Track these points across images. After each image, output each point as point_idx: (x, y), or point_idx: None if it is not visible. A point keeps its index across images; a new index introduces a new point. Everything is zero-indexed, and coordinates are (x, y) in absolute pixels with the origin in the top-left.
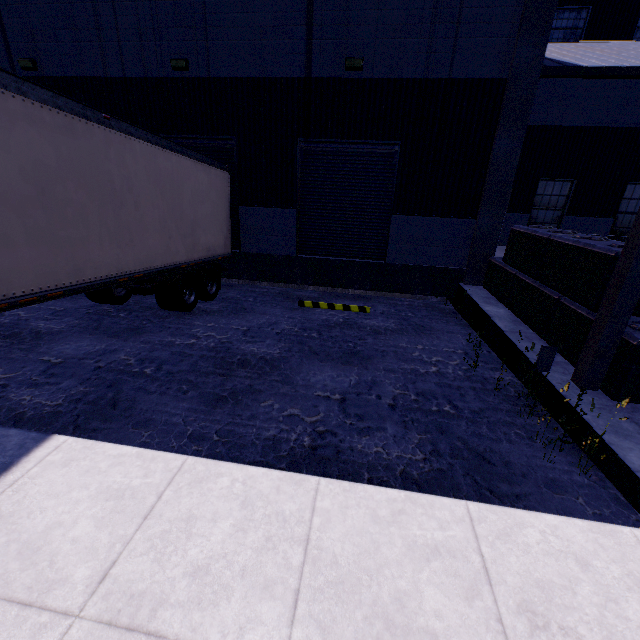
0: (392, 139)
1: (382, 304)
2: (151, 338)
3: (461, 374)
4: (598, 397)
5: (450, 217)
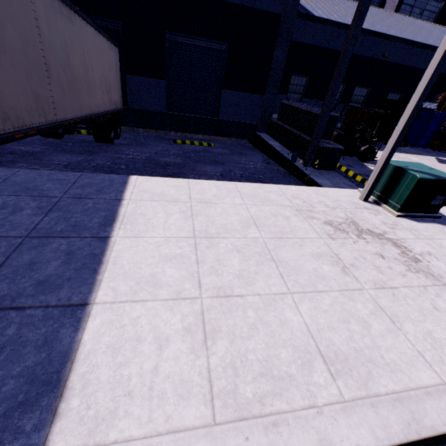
0: (223, 41)
1: (217, 143)
2: (106, 155)
3: (263, 168)
4: (310, 169)
5: (252, 93)
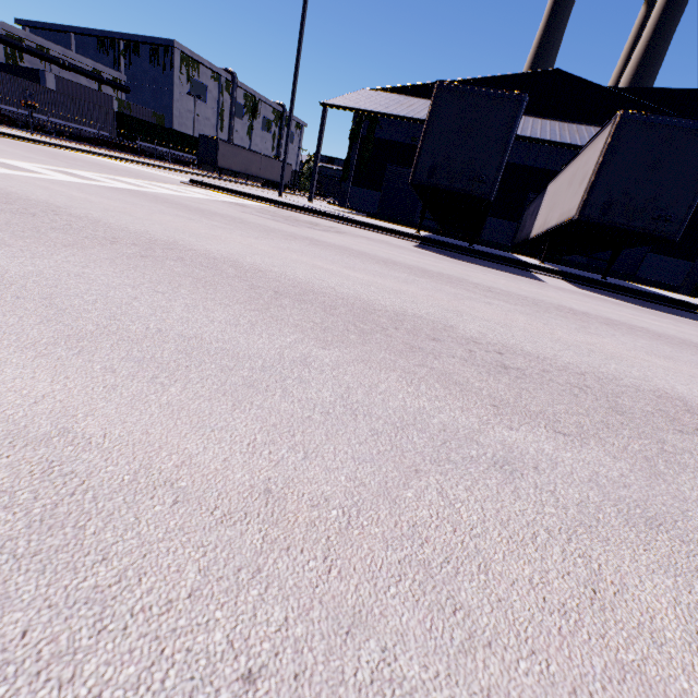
0: None
1: None
2: None
3: None
4: None
5: (680, 259)
